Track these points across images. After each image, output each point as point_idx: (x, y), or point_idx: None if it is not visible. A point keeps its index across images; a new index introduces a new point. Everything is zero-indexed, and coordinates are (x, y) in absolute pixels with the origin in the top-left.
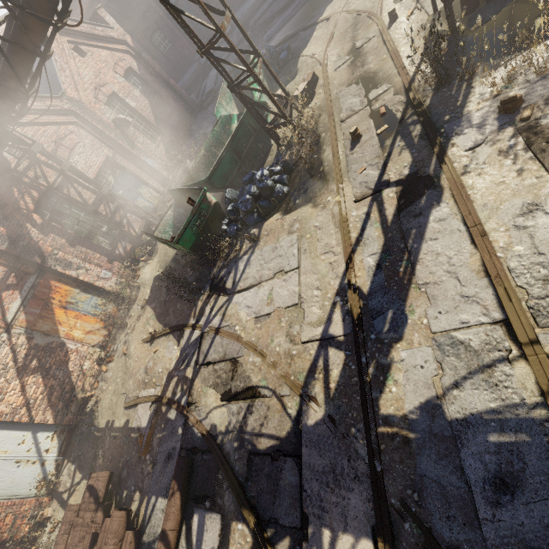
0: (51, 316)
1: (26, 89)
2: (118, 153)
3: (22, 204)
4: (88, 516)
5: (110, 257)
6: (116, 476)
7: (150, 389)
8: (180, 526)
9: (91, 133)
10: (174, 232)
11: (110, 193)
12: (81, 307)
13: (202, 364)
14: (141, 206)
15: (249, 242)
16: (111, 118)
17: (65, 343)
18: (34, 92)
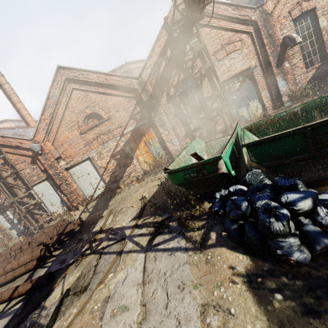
0: (138, 143)
1: (200, 1)
2: (262, 67)
3: (171, 80)
4: (55, 233)
5: (188, 134)
6: (79, 230)
7: (109, 220)
8: (26, 293)
9: (254, 44)
10: (217, 152)
11: (224, 95)
12: (152, 149)
13: (101, 254)
14: (239, 114)
15: (201, 236)
16: (285, 35)
17: (134, 158)
18: (207, 4)
